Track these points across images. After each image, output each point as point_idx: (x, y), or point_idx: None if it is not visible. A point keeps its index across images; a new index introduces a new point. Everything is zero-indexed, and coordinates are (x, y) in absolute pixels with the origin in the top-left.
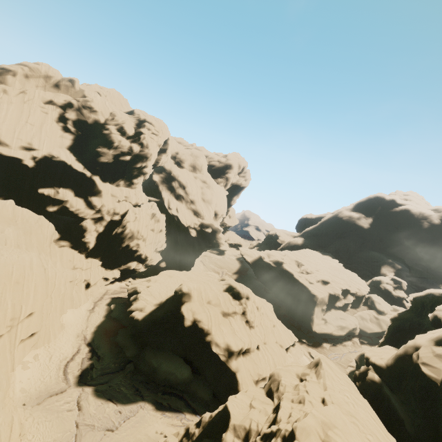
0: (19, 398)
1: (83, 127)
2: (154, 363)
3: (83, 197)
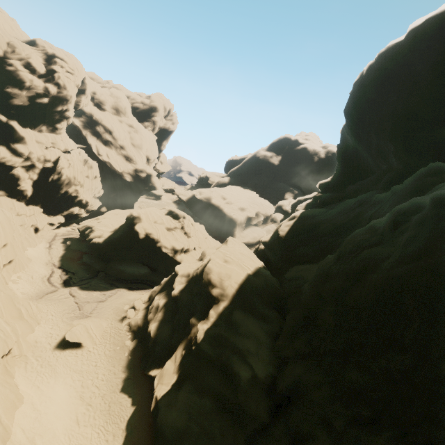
0: (23, 297)
1: None
2: (120, 268)
3: (4, 145)
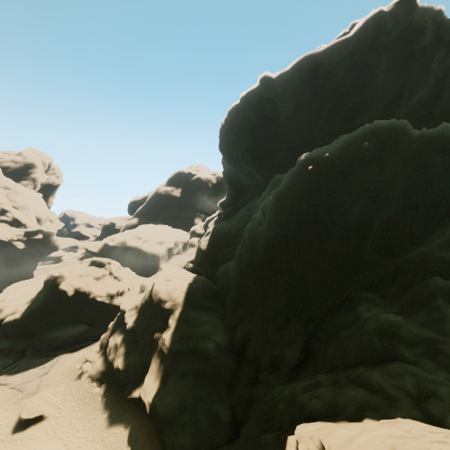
0: None
1: None
2: (52, 336)
3: None
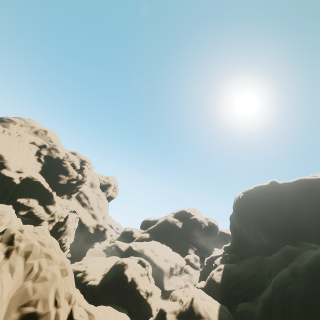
0: None
1: (49, 159)
2: None
3: (42, 205)
